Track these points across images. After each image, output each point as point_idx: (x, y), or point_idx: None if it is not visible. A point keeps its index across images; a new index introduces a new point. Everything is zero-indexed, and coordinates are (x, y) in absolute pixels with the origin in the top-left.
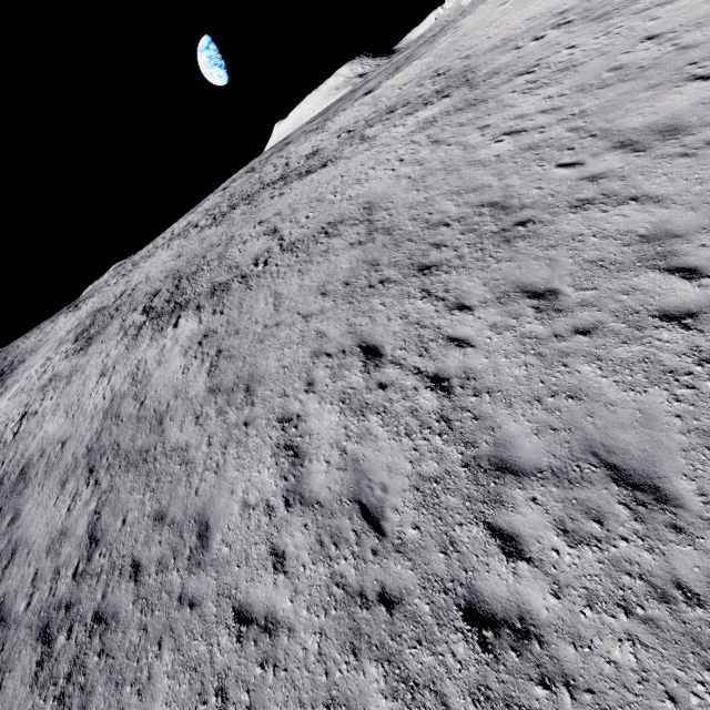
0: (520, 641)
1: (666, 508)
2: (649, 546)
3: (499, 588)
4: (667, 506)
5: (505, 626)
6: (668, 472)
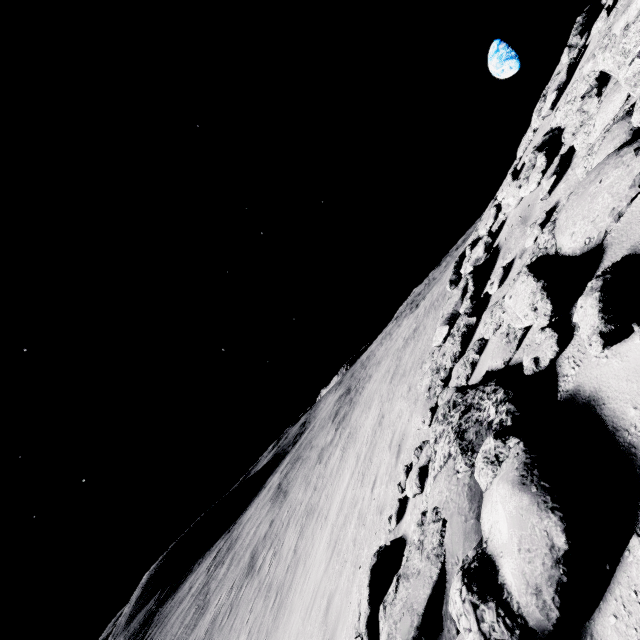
0: None
1: None
2: None
3: None
4: None
5: None
6: None
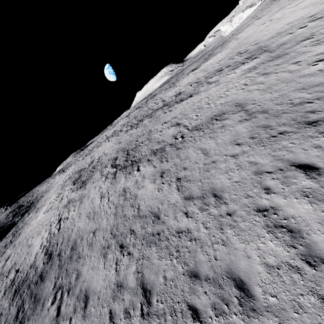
0: None
1: None
2: None
3: None
4: None
5: None
6: None
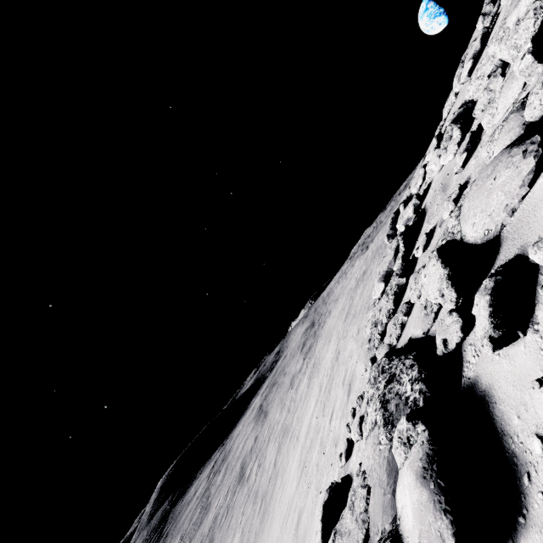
0: None
1: None
2: None
3: None
4: None
5: None
6: None
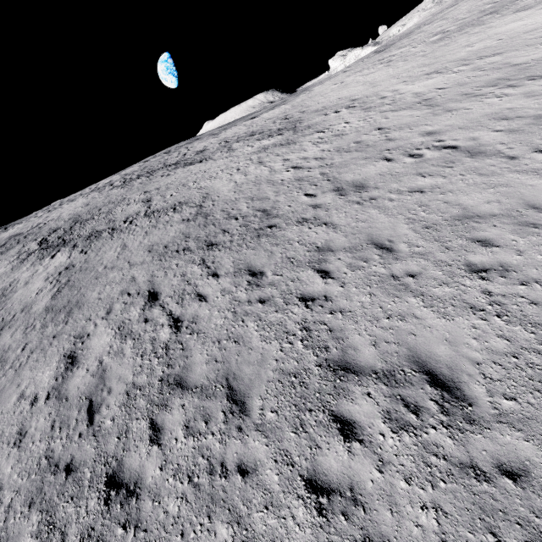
0: (127, 498)
1: (242, 416)
2: (222, 439)
3: (135, 463)
4: (243, 415)
5: (125, 488)
6: (254, 393)
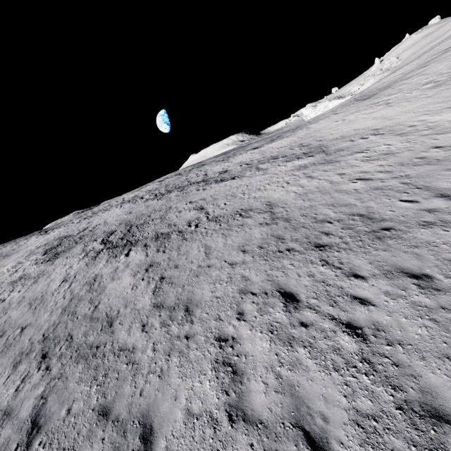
0: None
1: None
2: None
3: None
4: None
5: None
6: None
